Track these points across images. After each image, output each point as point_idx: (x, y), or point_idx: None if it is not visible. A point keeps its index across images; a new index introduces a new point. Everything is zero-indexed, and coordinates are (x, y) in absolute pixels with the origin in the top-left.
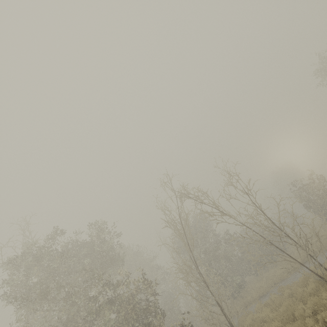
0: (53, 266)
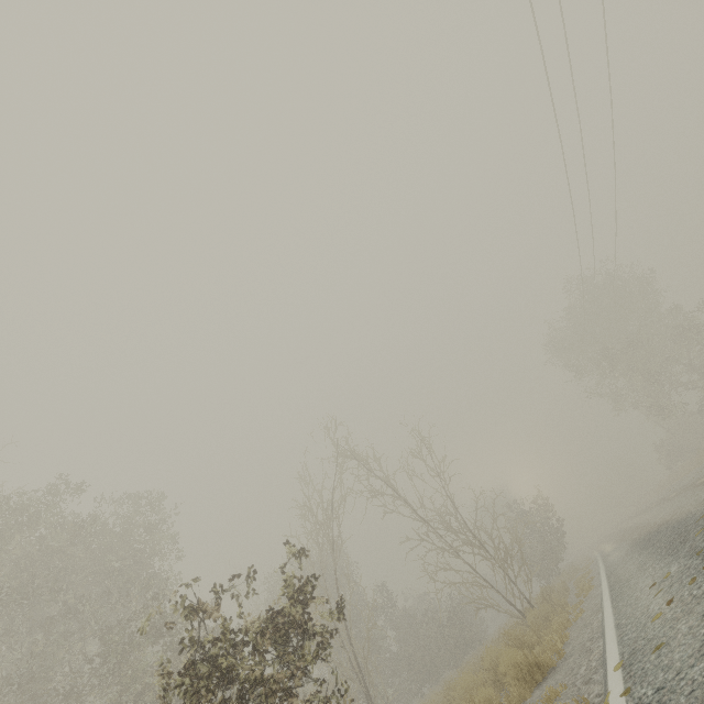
0: (50, 543)
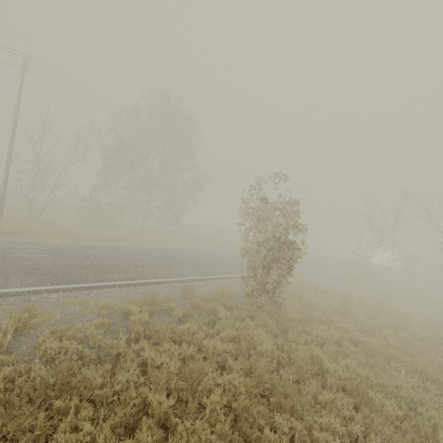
0: None
